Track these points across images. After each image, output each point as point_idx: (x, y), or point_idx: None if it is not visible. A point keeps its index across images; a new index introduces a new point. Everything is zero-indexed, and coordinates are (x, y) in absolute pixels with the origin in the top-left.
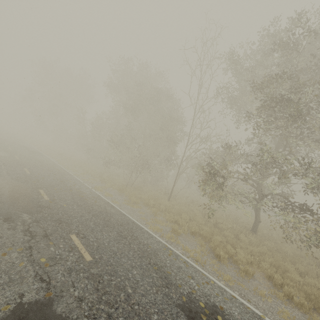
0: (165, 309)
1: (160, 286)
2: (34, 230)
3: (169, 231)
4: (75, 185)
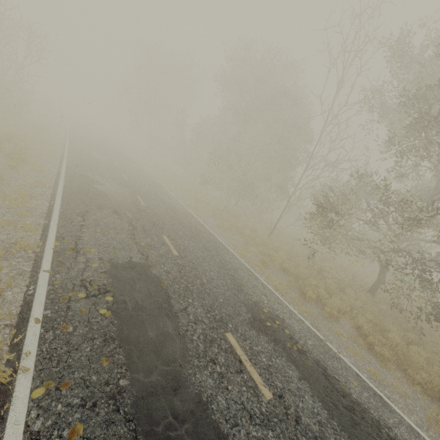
0: (230, 300)
1: (231, 288)
2: (135, 225)
3: (257, 261)
4: (168, 199)
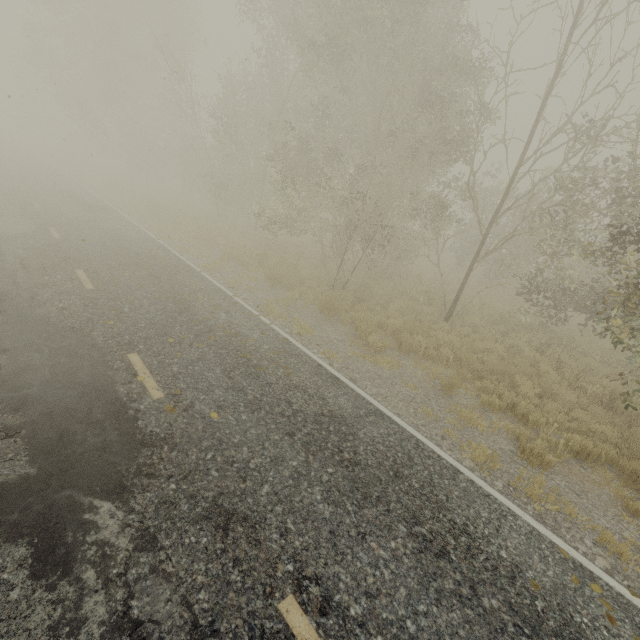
0: None
1: None
2: (150, 613)
3: (513, 456)
4: (217, 312)
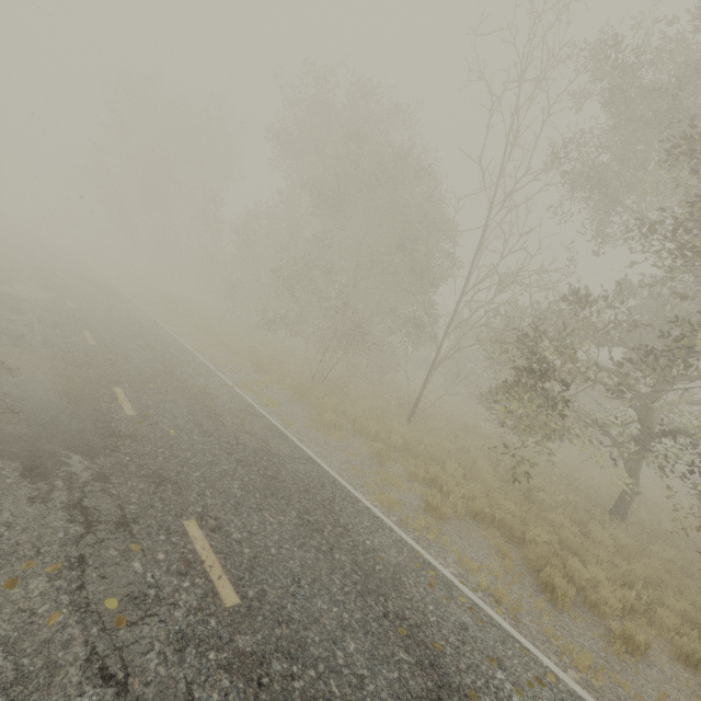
0: None
1: (421, 696)
2: (95, 506)
3: (418, 508)
4: (197, 377)
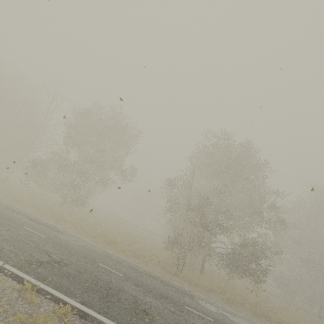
0: None
1: None
2: None
3: None
4: None
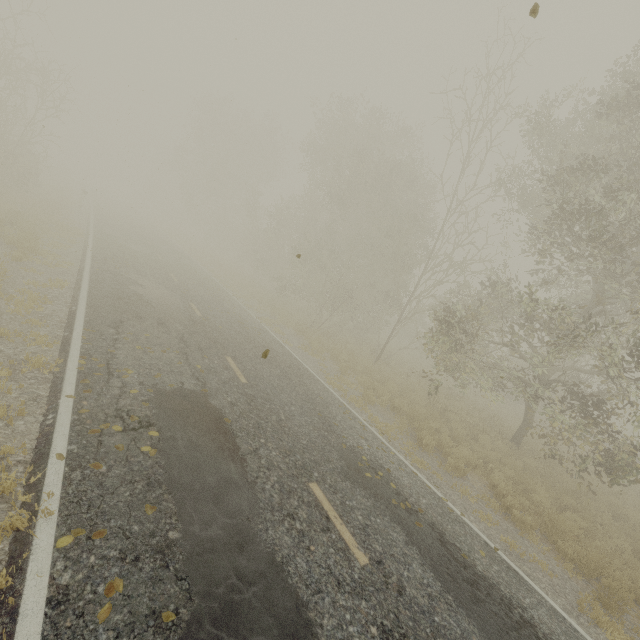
0: (317, 442)
1: (319, 428)
2: (188, 341)
3: (357, 396)
4: (234, 309)
